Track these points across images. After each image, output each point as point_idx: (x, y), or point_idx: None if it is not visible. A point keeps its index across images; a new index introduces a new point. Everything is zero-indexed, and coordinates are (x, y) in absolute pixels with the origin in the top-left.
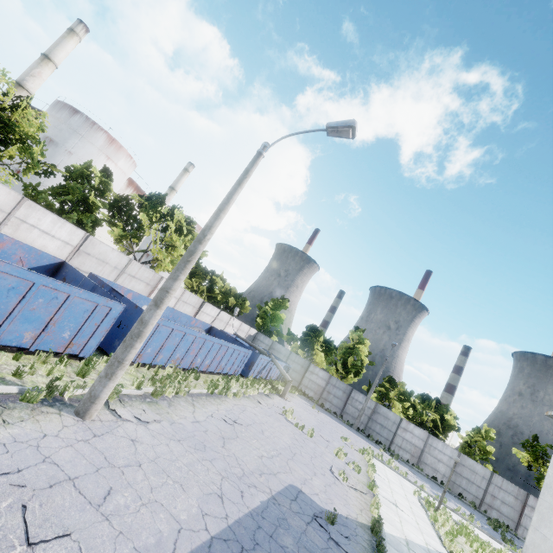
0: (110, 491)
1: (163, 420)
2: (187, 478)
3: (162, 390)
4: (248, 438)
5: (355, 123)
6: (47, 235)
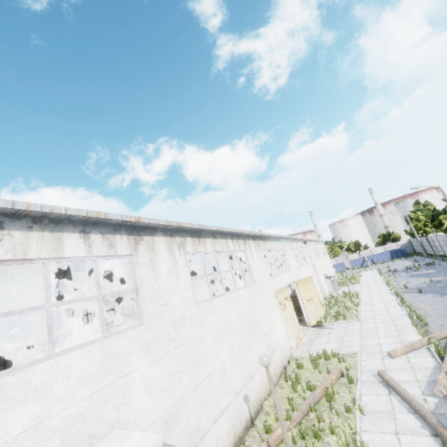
0: None
1: None
2: None
3: None
4: None
5: None
6: None
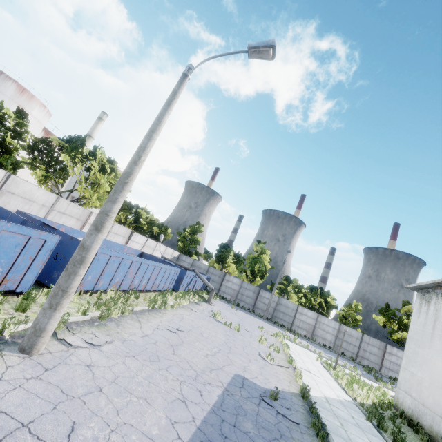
0: (73, 426)
1: (115, 340)
2: (149, 391)
3: (108, 312)
4: (192, 342)
5: (275, 42)
6: None
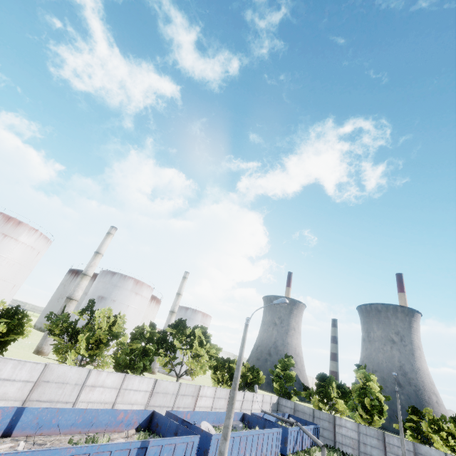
0: None
1: None
2: None
3: None
4: None
5: (285, 300)
6: (136, 391)
